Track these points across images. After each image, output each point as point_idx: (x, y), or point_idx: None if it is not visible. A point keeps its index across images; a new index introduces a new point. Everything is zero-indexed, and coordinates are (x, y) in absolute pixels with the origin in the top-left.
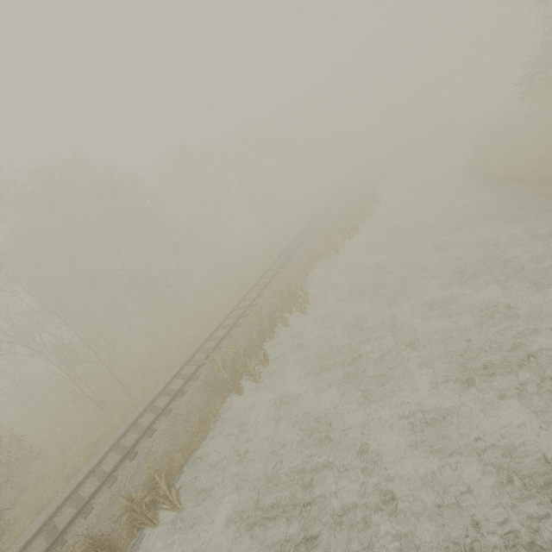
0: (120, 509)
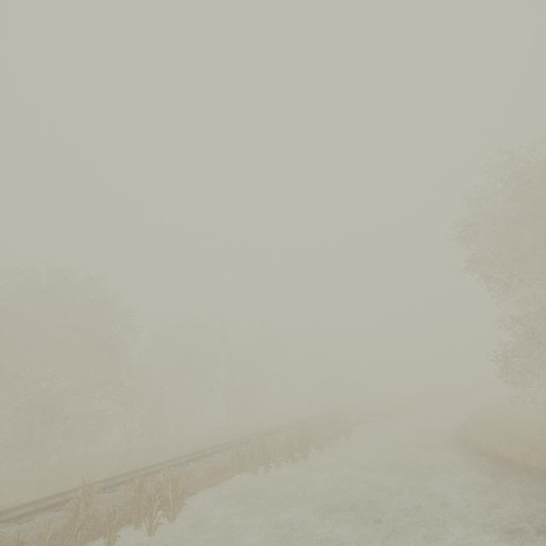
0: None
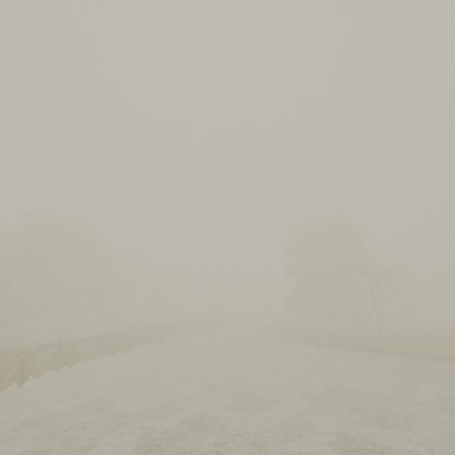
0: (57, 345)
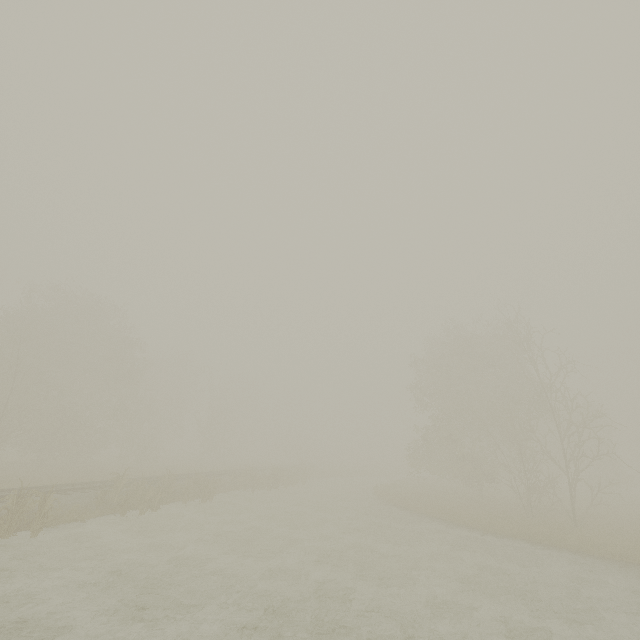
0: (15, 494)
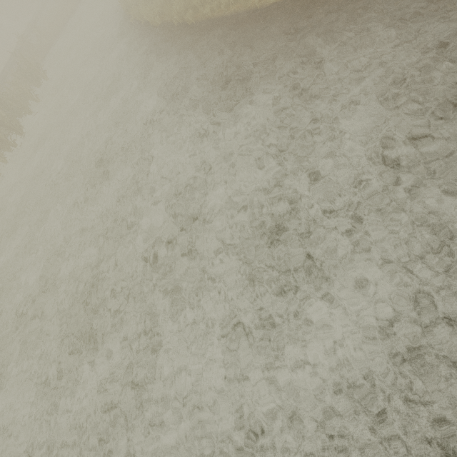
0: None
